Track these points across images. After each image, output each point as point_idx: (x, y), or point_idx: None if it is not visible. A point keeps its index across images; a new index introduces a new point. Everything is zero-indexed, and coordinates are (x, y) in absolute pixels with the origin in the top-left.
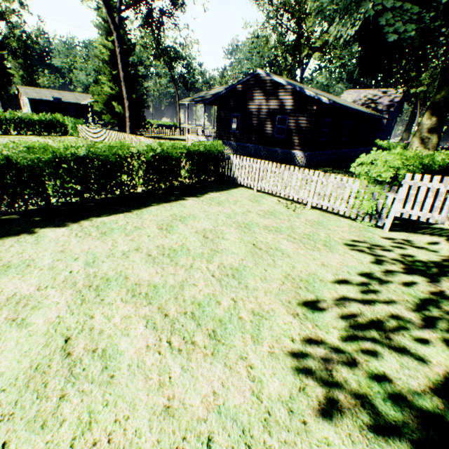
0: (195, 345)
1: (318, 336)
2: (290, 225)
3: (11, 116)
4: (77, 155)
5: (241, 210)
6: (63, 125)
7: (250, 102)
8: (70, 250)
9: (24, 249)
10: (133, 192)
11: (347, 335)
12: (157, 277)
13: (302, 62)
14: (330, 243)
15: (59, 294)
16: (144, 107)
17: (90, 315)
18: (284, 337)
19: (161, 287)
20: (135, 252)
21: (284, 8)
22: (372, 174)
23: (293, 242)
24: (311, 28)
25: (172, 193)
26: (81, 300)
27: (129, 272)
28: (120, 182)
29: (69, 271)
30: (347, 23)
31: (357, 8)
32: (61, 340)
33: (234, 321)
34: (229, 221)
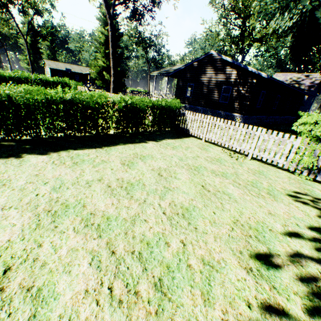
0: (138, 297)
1: (279, 303)
2: (234, 172)
3: (35, 77)
4: (64, 99)
5: (192, 155)
6: (68, 86)
7: (202, 75)
8: (43, 174)
9: (6, 170)
10: (106, 133)
11: (313, 307)
12: (112, 208)
13: (244, 50)
14: (273, 191)
15: (19, 216)
16: (125, 77)
17: (39, 242)
18: (239, 300)
19: (113, 219)
20: (97, 182)
21: (233, 9)
22: (315, 133)
23: (238, 187)
24: (253, 25)
25: (136, 136)
26: (36, 225)
27: (87, 201)
28: (96, 123)
29: (35, 193)
30: (286, 17)
31: (296, 5)
32: (0, 270)
33: (183, 269)
34: (181, 163)
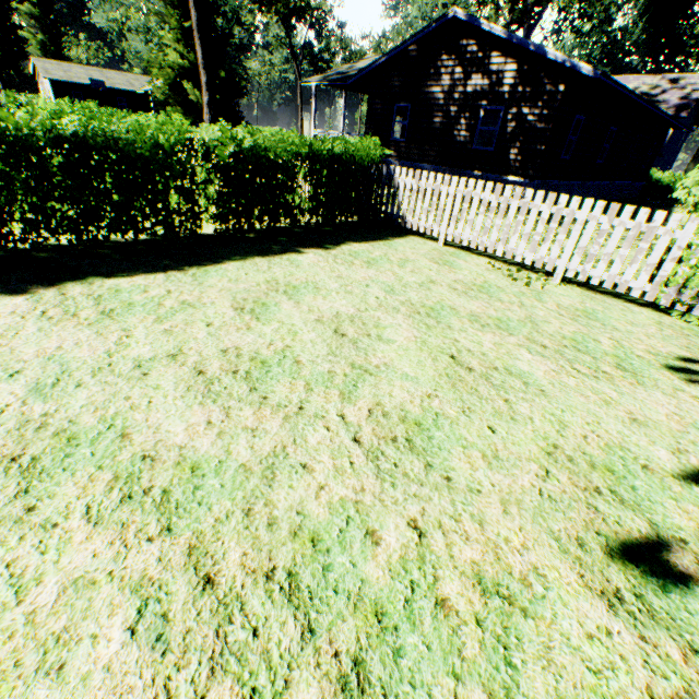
0: None
1: None
2: (527, 316)
3: (9, 102)
4: (58, 133)
5: (416, 279)
6: None
7: (431, 80)
8: (11, 349)
9: None
10: (194, 231)
11: None
12: (207, 438)
13: (530, 14)
14: (629, 361)
15: None
16: (239, 95)
17: None
18: None
19: (210, 470)
20: (166, 362)
21: None
22: None
23: (544, 355)
24: None
25: (274, 239)
26: None
27: (136, 419)
28: (163, 205)
29: None
30: None
31: None
32: None
33: (424, 619)
34: (391, 300)
